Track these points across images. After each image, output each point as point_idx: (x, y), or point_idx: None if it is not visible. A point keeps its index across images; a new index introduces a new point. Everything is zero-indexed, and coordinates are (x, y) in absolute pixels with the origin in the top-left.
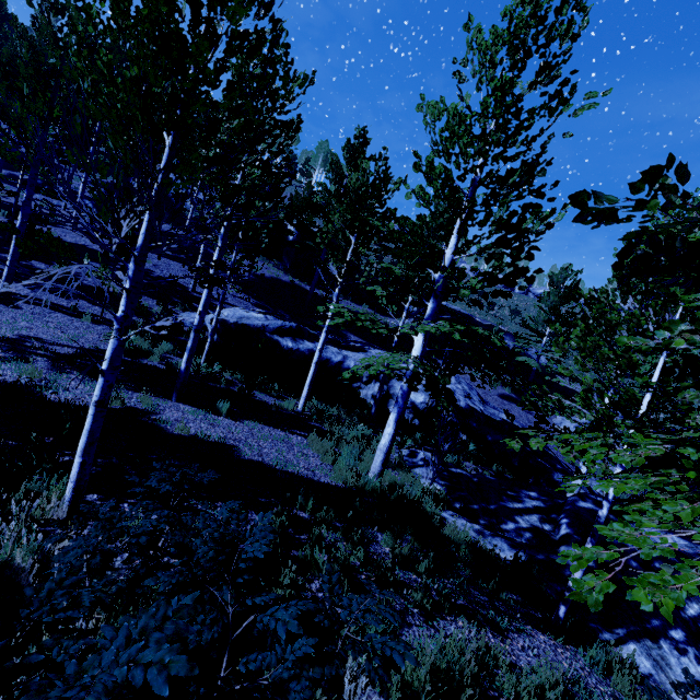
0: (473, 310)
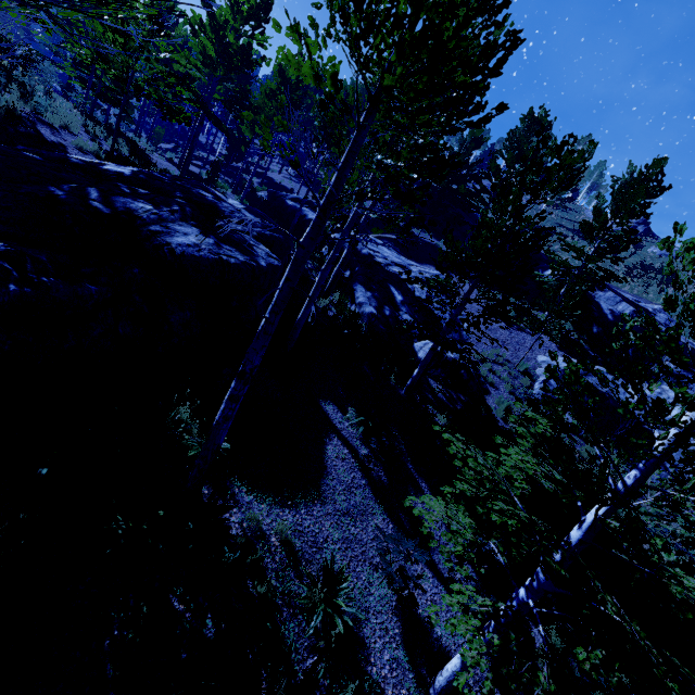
0: (631, 286)
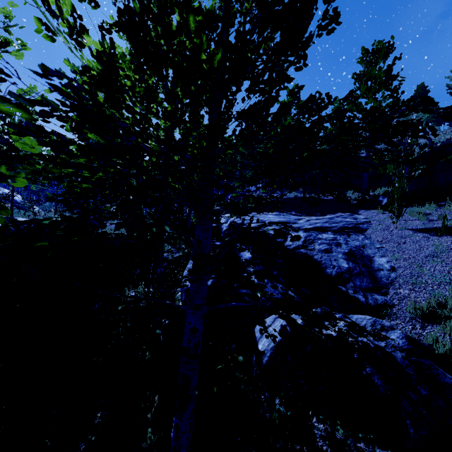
0: None
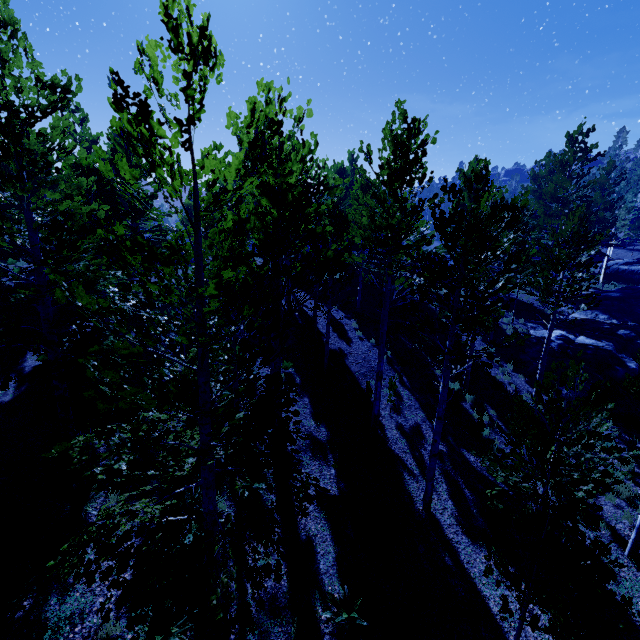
0: None
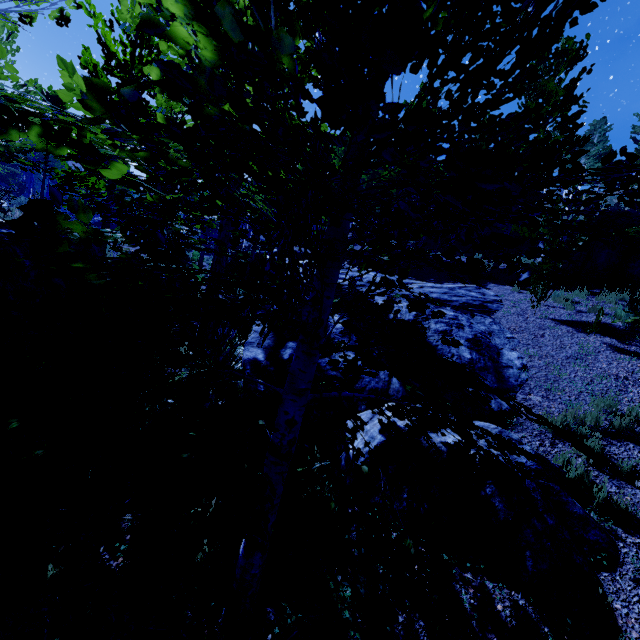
0: None
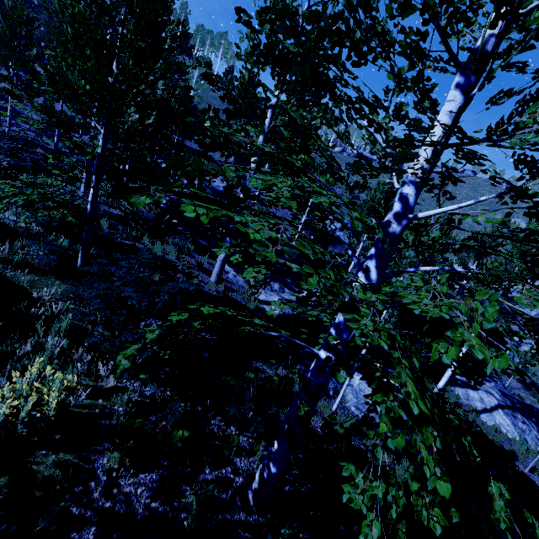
0: None
